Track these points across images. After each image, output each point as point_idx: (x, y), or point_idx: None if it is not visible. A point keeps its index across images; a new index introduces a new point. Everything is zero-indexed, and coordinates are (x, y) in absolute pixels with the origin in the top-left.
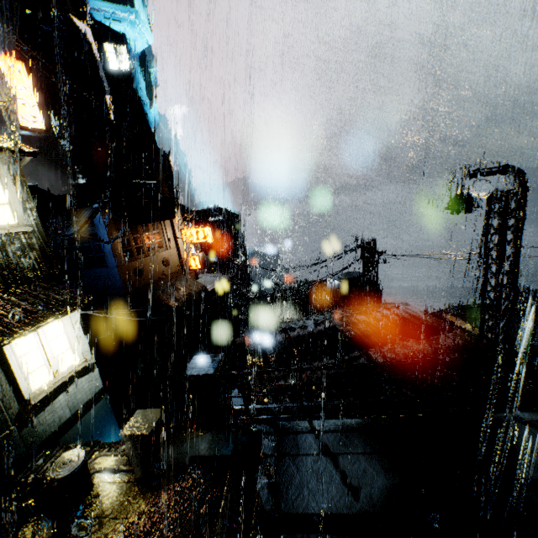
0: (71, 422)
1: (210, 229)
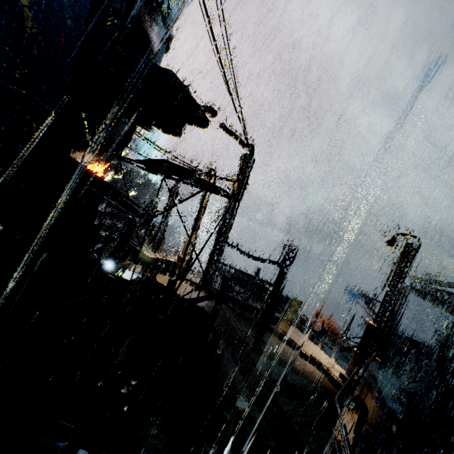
0: None
1: (102, 170)
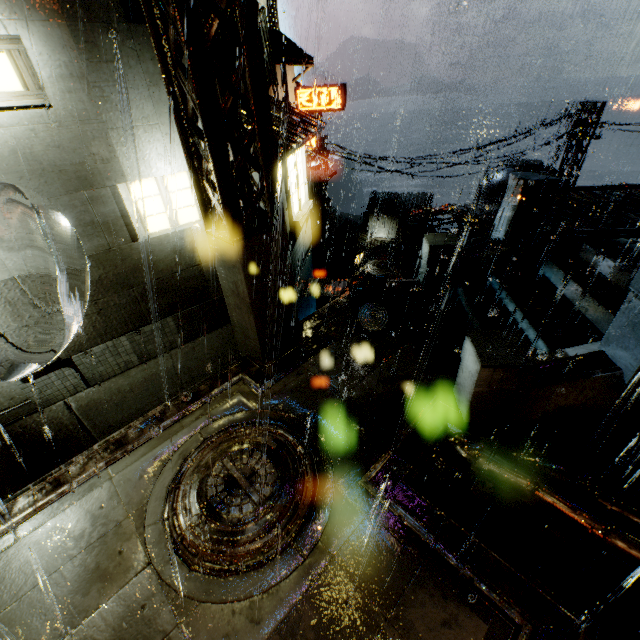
0: (303, 264)
1: (340, 89)
